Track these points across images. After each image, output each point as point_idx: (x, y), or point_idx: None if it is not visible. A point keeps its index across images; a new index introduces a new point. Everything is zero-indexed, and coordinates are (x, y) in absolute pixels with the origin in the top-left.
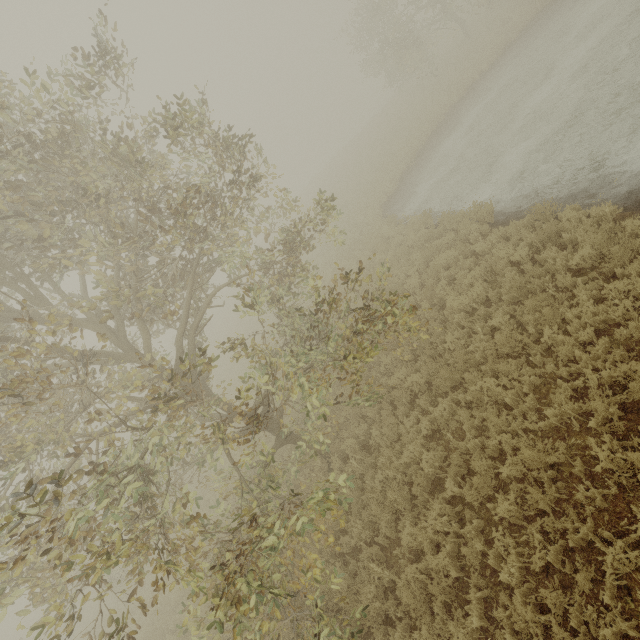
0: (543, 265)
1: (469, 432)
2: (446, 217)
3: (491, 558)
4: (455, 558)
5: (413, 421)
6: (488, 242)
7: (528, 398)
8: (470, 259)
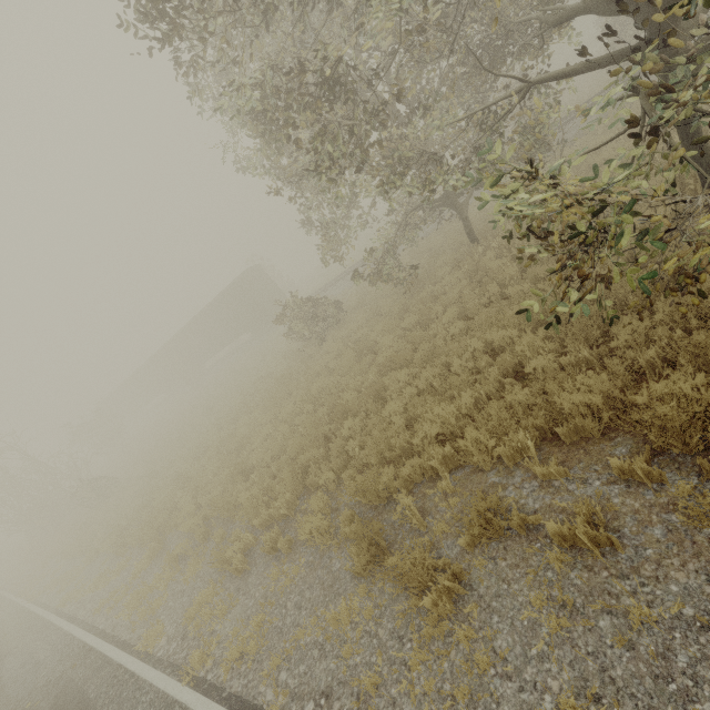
0: None
1: None
2: None
3: None
4: None
5: None
6: None
7: None
8: None
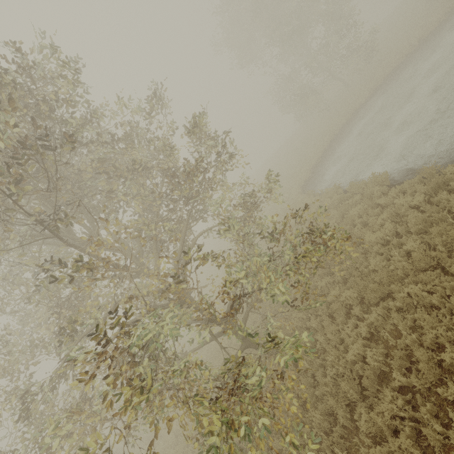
0: (438, 206)
1: (404, 331)
2: (352, 185)
3: (453, 438)
4: (415, 443)
5: (352, 327)
6: (389, 196)
7: (453, 298)
8: (377, 209)
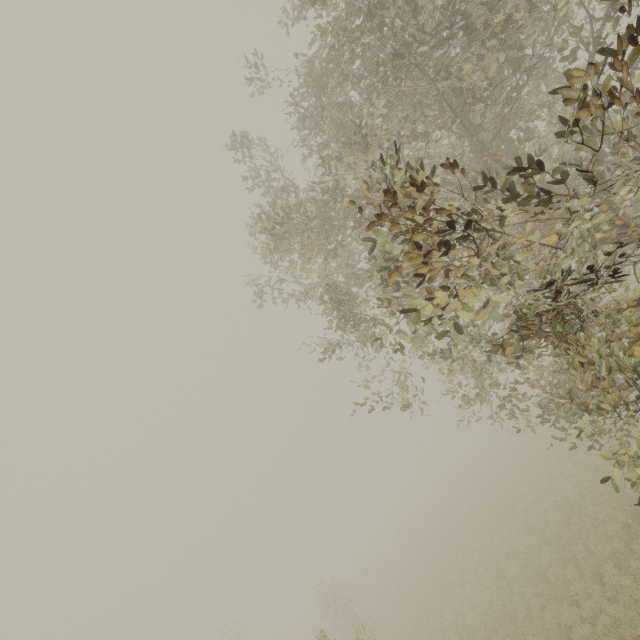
0: None
1: None
2: None
3: None
4: None
5: None
6: None
7: None
8: None
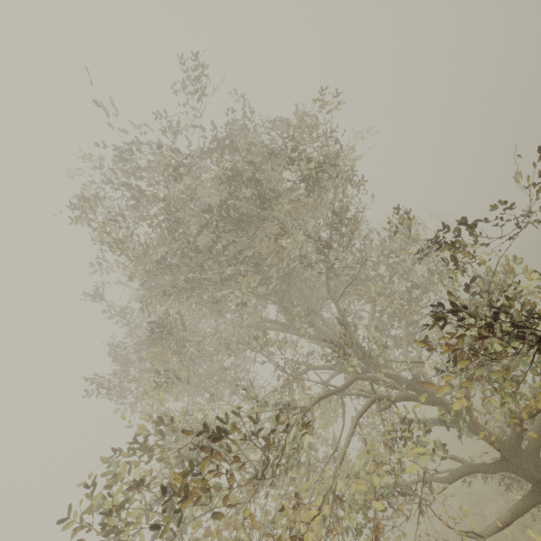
0: None
1: None
2: None
3: None
4: None
5: None
6: None
7: None
8: None
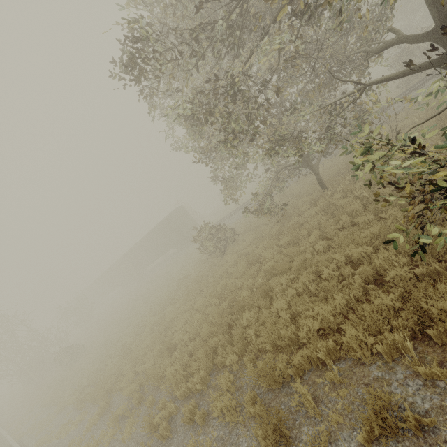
0: None
1: None
2: None
3: None
4: None
5: None
6: None
7: None
8: None
